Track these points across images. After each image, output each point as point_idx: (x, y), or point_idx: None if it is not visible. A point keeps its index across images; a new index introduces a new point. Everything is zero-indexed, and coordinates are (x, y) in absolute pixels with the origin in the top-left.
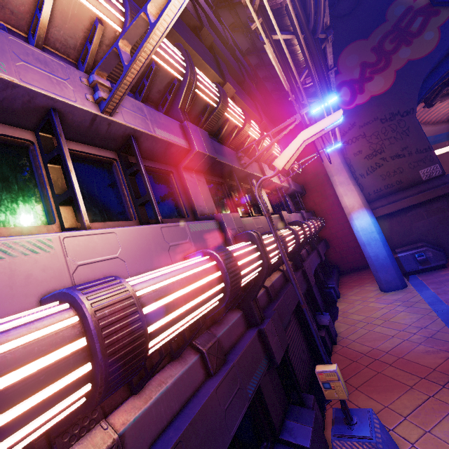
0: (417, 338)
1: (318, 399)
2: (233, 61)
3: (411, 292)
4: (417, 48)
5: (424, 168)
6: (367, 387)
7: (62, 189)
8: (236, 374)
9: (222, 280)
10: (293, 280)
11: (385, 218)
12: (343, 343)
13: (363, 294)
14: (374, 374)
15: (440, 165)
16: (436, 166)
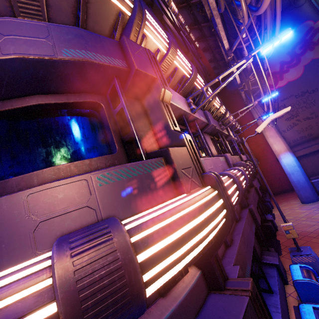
0: None
1: None
2: (200, 65)
3: None
4: (318, 51)
5: None
6: None
7: None
8: (248, 222)
9: (244, 179)
10: (266, 184)
11: (301, 158)
12: (282, 230)
13: (289, 205)
14: (305, 242)
15: None
16: None
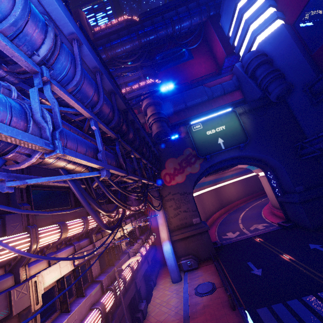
0: (173, 313)
1: None
2: None
3: (181, 285)
4: (193, 169)
5: (194, 218)
6: None
7: (62, 298)
8: None
9: (101, 317)
10: (123, 306)
11: (179, 240)
12: (148, 318)
13: (165, 284)
14: None
15: (199, 218)
16: (198, 218)
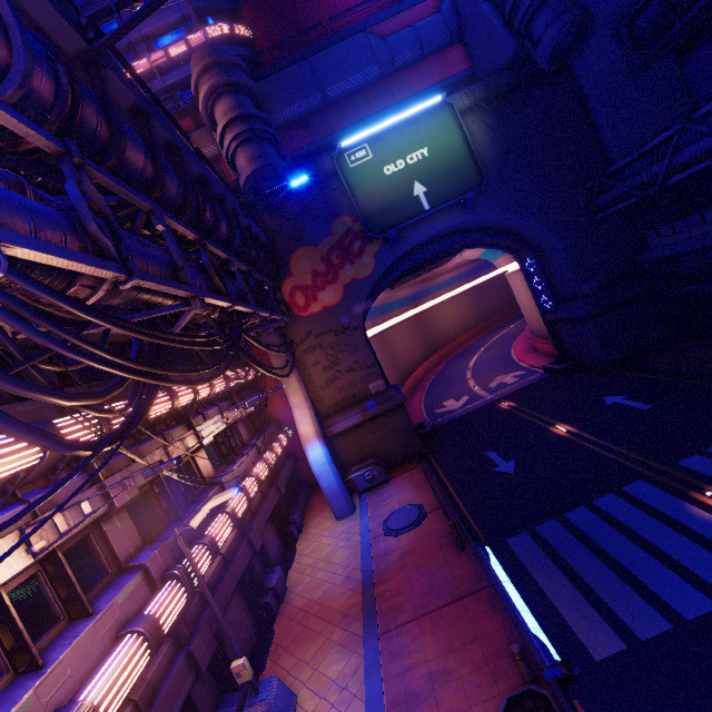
0: (340, 580)
1: (254, 673)
2: None
3: (356, 520)
4: (359, 268)
5: (373, 383)
6: (293, 645)
7: (10, 641)
8: (164, 704)
9: (148, 648)
10: (212, 604)
11: (344, 433)
12: (289, 599)
13: (322, 524)
14: (302, 629)
15: (384, 381)
16: (381, 381)
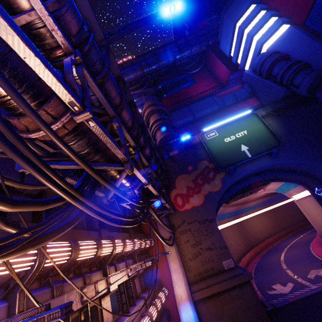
0: None
1: None
2: None
3: None
4: (213, 186)
5: (225, 260)
6: None
7: None
8: None
9: None
10: None
11: (206, 300)
12: None
13: None
14: None
15: (233, 260)
16: (231, 260)
